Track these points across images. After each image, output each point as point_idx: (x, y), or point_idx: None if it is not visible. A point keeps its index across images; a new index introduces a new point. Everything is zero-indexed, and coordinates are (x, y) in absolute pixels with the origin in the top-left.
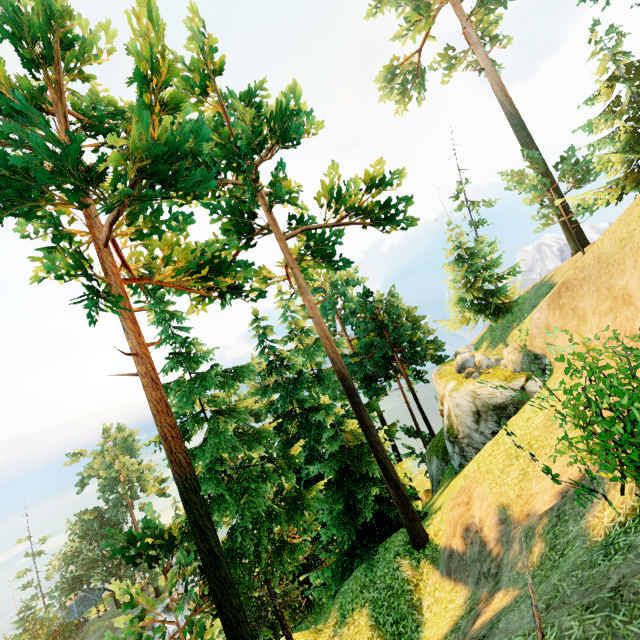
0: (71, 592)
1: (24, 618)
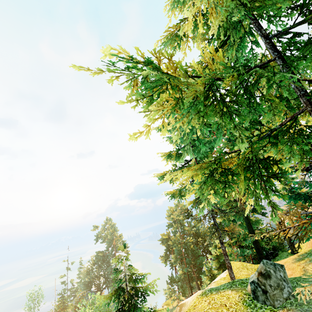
0: (87, 288)
1: (62, 297)
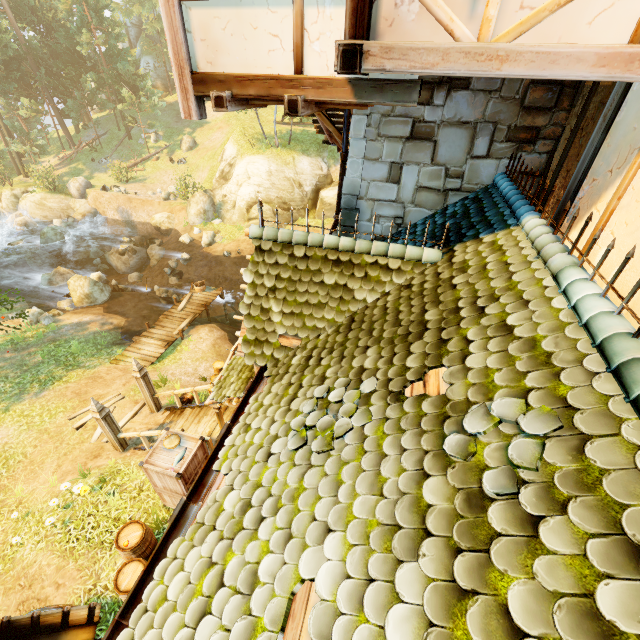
0: None
1: None
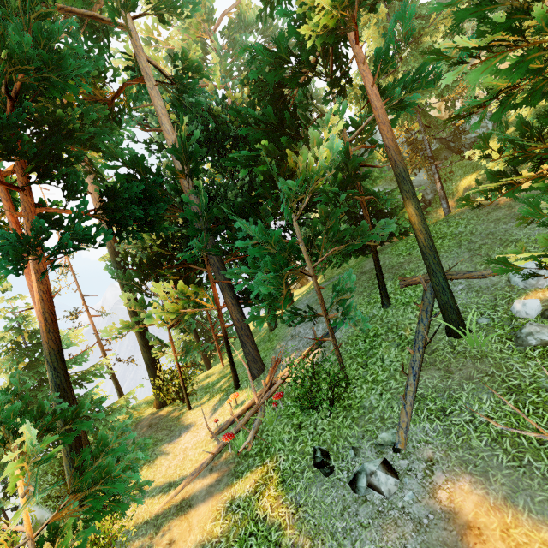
0: None
1: None
